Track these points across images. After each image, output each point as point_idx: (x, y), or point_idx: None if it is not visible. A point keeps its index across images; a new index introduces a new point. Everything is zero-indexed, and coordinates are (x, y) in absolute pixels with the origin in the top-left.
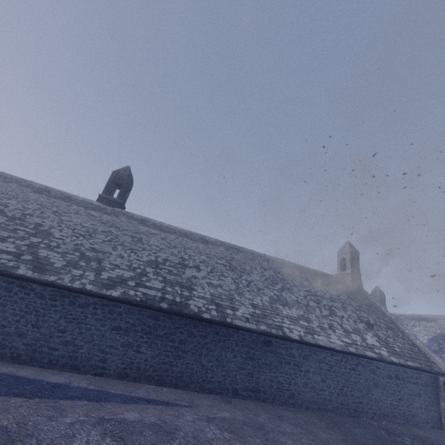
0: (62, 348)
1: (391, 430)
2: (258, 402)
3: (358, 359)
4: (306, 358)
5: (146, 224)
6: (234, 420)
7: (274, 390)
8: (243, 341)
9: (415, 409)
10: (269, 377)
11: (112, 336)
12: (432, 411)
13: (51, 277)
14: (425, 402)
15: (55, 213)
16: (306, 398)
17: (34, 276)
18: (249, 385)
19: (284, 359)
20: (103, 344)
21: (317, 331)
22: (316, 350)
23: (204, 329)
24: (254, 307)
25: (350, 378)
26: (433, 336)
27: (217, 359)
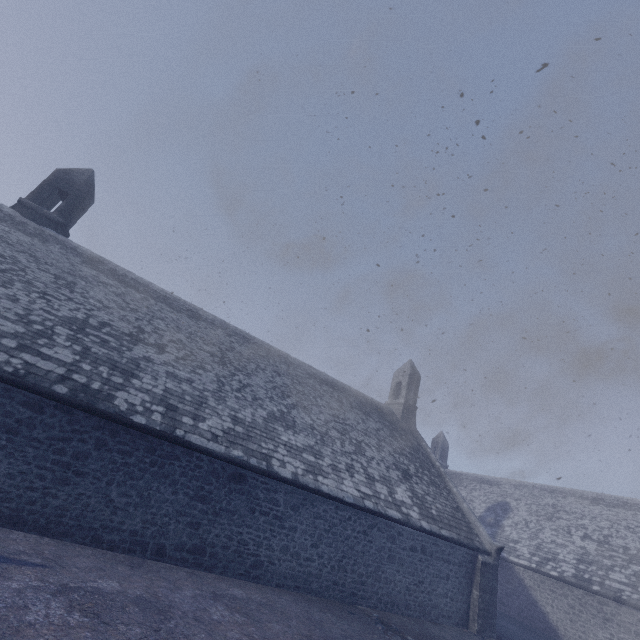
0: None
1: (394, 625)
2: (197, 570)
3: (375, 519)
4: (296, 509)
5: (97, 266)
6: (119, 594)
7: (231, 553)
8: (196, 470)
9: (438, 597)
10: (227, 533)
11: None
12: (460, 601)
13: None
14: (454, 589)
15: None
16: (281, 569)
17: None
18: (189, 542)
19: (259, 507)
20: None
21: (326, 471)
22: (314, 499)
23: (130, 440)
24: (235, 422)
25: (356, 546)
26: (492, 504)
27: (142, 493)
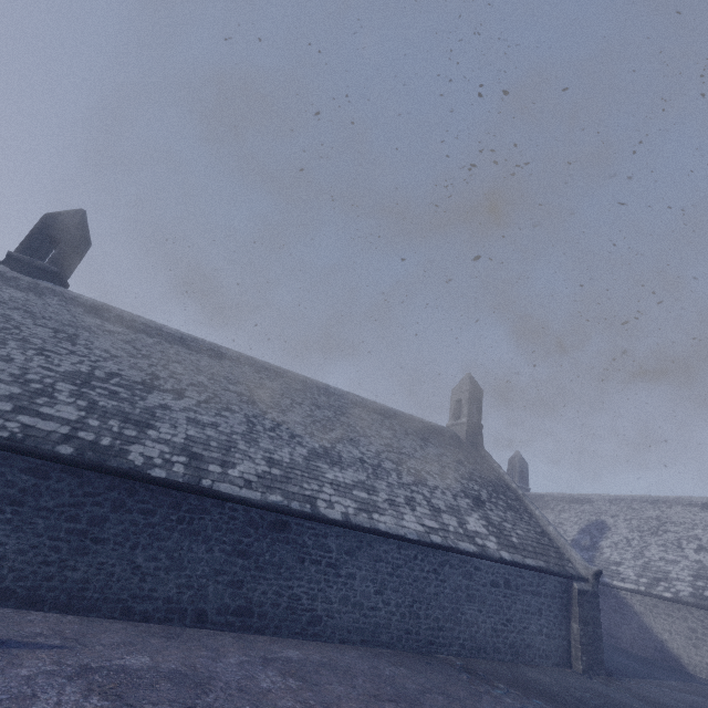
0: None
1: (481, 673)
2: (245, 634)
3: (445, 555)
4: (351, 553)
5: (102, 314)
6: (150, 670)
7: (283, 611)
8: (230, 522)
9: (531, 635)
10: (275, 588)
11: None
12: (558, 638)
13: None
14: (549, 624)
15: None
16: (342, 623)
17: None
18: (233, 603)
19: (308, 555)
20: None
21: (382, 507)
22: (371, 540)
23: (151, 498)
24: (270, 464)
25: (427, 587)
26: (586, 525)
27: (172, 554)
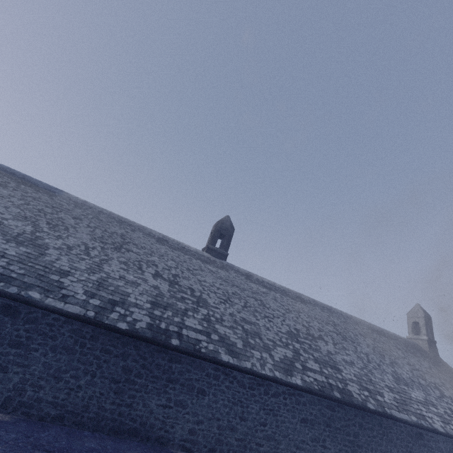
0: (265, 443)
1: None
2: None
3: None
4: (451, 452)
5: (251, 279)
6: None
7: None
8: (401, 434)
9: None
10: None
11: (302, 430)
12: None
13: (246, 362)
14: None
15: (189, 270)
16: None
17: (236, 363)
18: None
19: None
20: (297, 438)
21: (448, 419)
22: None
23: (370, 420)
24: (391, 390)
25: None
26: None
27: None
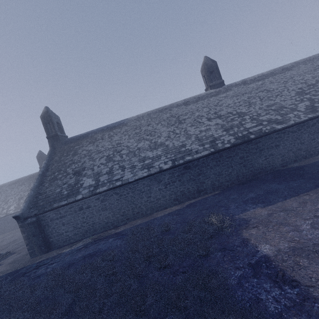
0: (318, 145)
1: None
2: None
3: None
4: None
5: (247, 83)
6: None
7: None
8: None
9: None
10: None
11: None
12: None
13: (290, 122)
14: None
15: (216, 106)
16: None
17: (286, 125)
18: None
19: None
20: None
21: None
22: None
23: None
24: None
25: None
26: None
27: None
